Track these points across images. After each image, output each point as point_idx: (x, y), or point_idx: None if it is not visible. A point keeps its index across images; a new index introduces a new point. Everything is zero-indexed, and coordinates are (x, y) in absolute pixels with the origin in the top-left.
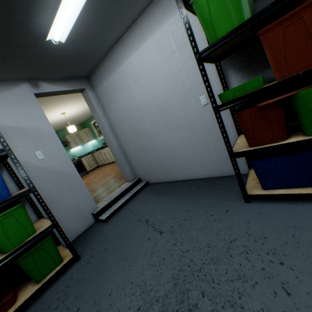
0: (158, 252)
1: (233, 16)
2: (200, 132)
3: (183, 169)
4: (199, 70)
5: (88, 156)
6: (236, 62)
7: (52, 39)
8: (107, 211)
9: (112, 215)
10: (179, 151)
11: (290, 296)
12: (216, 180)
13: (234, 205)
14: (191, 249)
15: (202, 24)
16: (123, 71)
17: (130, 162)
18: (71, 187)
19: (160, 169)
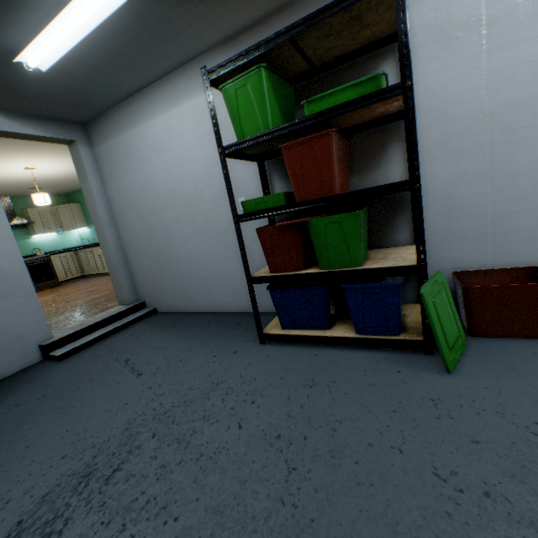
0: (123, 397)
1: (260, 121)
2: (235, 246)
3: (208, 295)
4: (241, 165)
5: (67, 255)
6: (282, 168)
7: (25, 62)
8: (70, 344)
9: (77, 352)
10: (206, 268)
11: (240, 429)
12: (247, 316)
13: (247, 346)
14: (168, 392)
15: (231, 116)
16: (143, 134)
17: (133, 273)
18: (8, 295)
19: (177, 292)
